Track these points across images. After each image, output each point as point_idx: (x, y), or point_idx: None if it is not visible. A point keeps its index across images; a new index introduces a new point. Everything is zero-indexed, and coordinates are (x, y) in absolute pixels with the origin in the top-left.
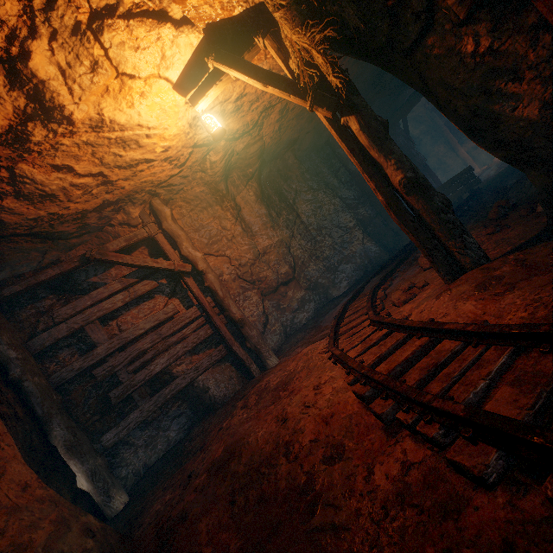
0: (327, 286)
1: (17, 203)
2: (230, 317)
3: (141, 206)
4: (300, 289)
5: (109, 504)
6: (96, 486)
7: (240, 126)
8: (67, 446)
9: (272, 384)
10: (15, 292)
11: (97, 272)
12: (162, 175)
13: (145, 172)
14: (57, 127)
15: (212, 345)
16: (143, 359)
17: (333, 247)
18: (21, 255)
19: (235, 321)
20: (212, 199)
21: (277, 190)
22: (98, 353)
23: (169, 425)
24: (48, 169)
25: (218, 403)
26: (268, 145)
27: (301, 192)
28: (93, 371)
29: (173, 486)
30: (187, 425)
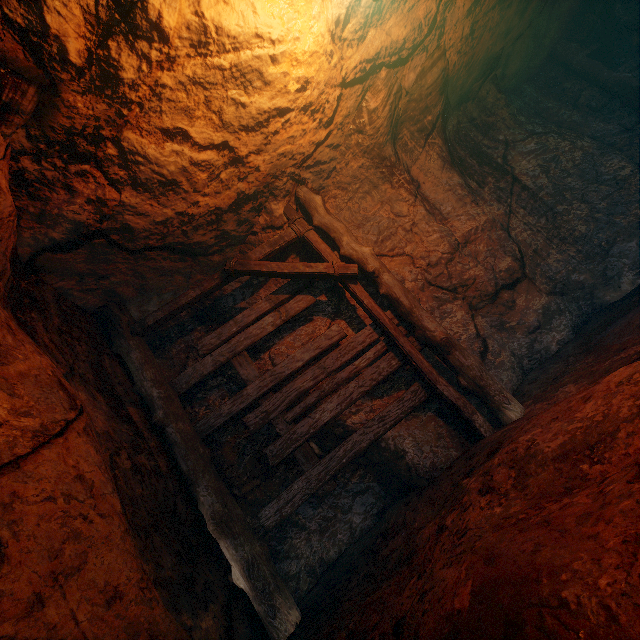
0: (589, 285)
1: (138, 197)
2: (425, 338)
3: (284, 199)
4: (537, 294)
5: (273, 620)
6: (254, 586)
7: (408, 32)
8: (216, 519)
9: (546, 446)
10: (157, 320)
11: (244, 296)
12: (304, 143)
13: (280, 135)
14: (148, 49)
15: (401, 385)
16: (303, 402)
17: (591, 218)
18: (164, 279)
19: (435, 344)
20: (377, 175)
21: (473, 149)
22: (249, 394)
23: (350, 505)
24: (159, 138)
25: (422, 477)
26: (453, 69)
27: (516, 142)
28: (244, 417)
29: (364, 639)
30: (377, 508)
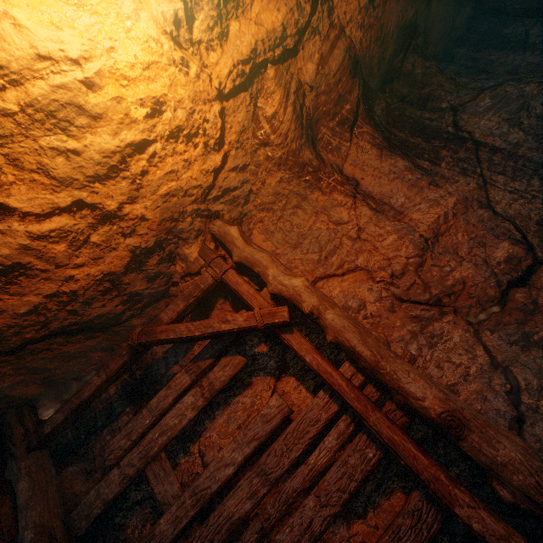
0: None
1: None
2: (410, 408)
3: (197, 240)
4: None
5: None
6: None
7: (284, 15)
8: None
9: None
10: (56, 424)
11: (177, 357)
12: (195, 174)
13: (152, 174)
14: None
15: (393, 479)
16: None
17: None
18: (76, 362)
19: (429, 421)
20: (301, 184)
21: (414, 127)
22: (162, 533)
23: None
24: None
25: None
26: (361, 47)
27: (464, 104)
28: None
29: None
30: None
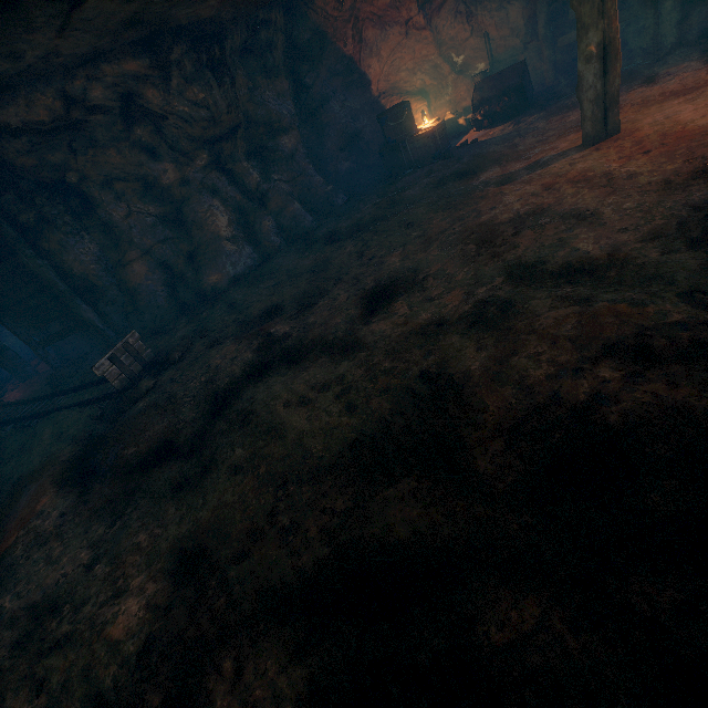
0: None
1: None
2: None
3: None
4: None
5: None
6: None
7: None
8: None
9: None
10: None
11: None
12: None
13: None
14: None
15: None
16: None
17: None
18: None
19: None
20: None
21: None
22: None
23: None
24: None
25: None
26: None
27: None
28: None
29: None
30: None
